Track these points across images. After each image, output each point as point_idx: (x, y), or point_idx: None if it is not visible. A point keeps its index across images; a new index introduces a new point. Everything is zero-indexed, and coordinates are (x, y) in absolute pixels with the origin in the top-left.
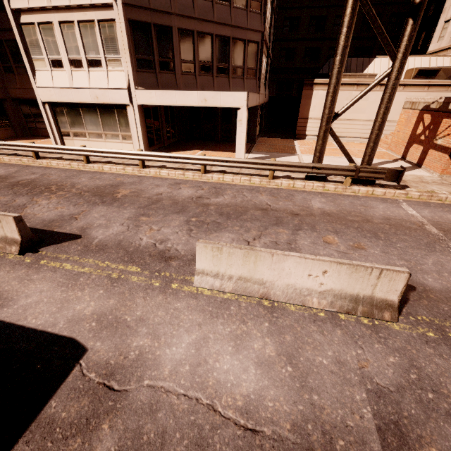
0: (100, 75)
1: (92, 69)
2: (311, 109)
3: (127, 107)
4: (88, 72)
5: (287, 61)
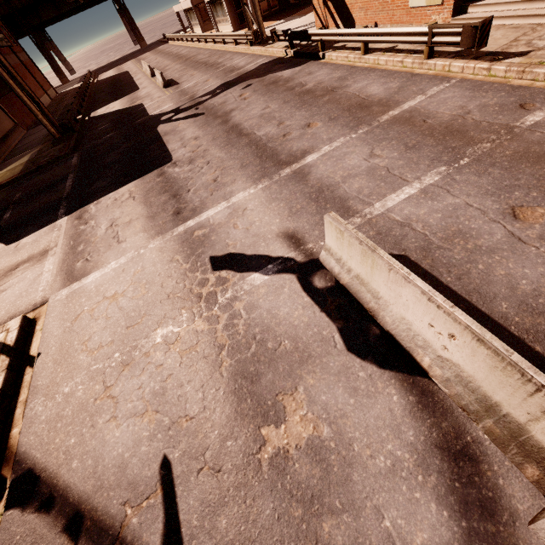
0: None
1: None
2: None
3: None
4: None
5: None
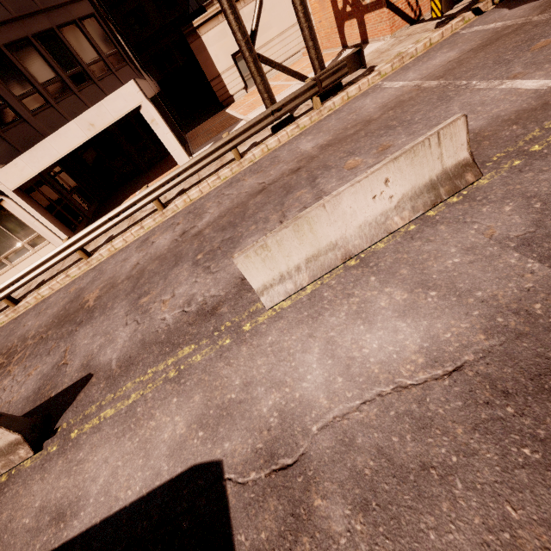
0: None
1: None
2: (216, 61)
3: (2, 204)
4: None
5: (144, 28)
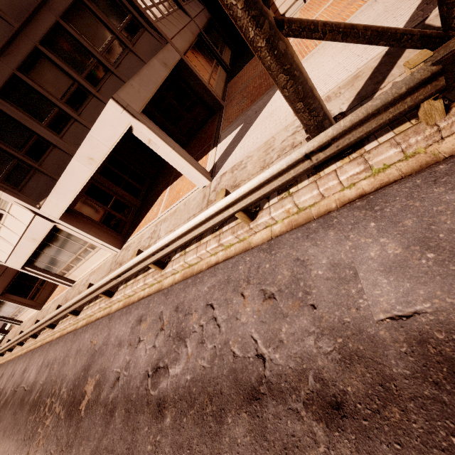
0: (10, 221)
1: (1, 221)
2: None
3: (58, 227)
4: (4, 226)
5: None
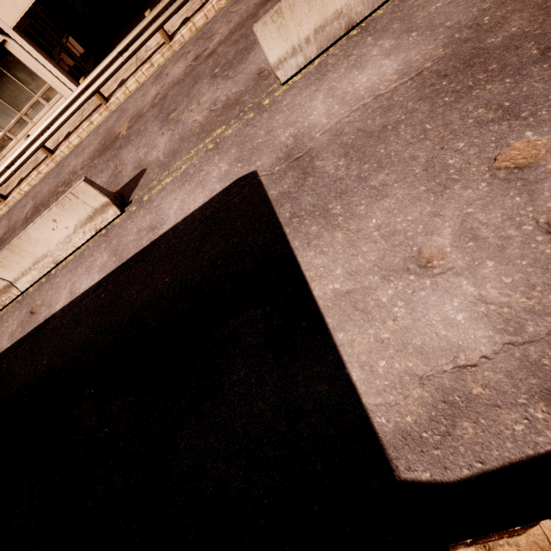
0: None
1: None
2: None
3: (6, 47)
4: None
5: None
